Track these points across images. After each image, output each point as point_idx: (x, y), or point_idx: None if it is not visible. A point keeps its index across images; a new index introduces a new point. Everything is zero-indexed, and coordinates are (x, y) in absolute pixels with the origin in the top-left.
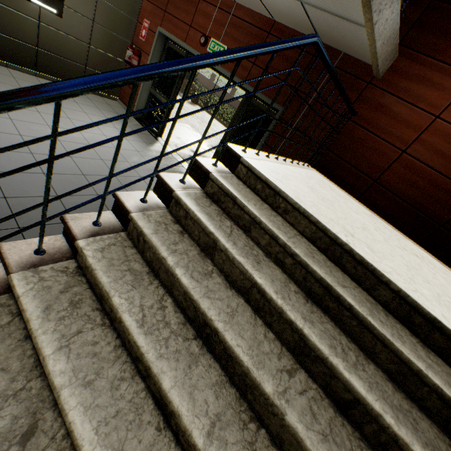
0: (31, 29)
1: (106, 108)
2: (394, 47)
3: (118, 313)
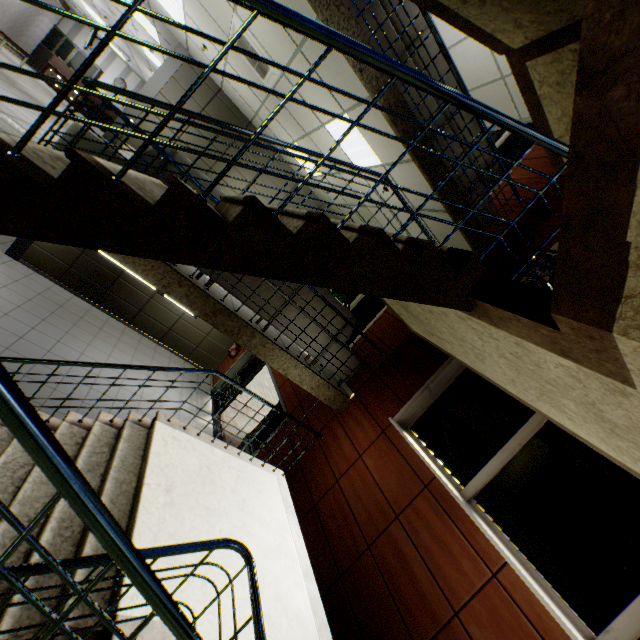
0: (173, 320)
1: (192, 377)
2: (336, 393)
3: (3, 453)
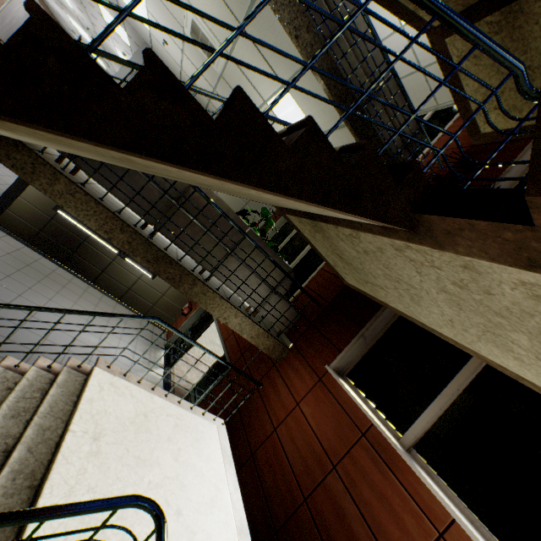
0: (132, 281)
1: (147, 332)
2: (275, 343)
3: None
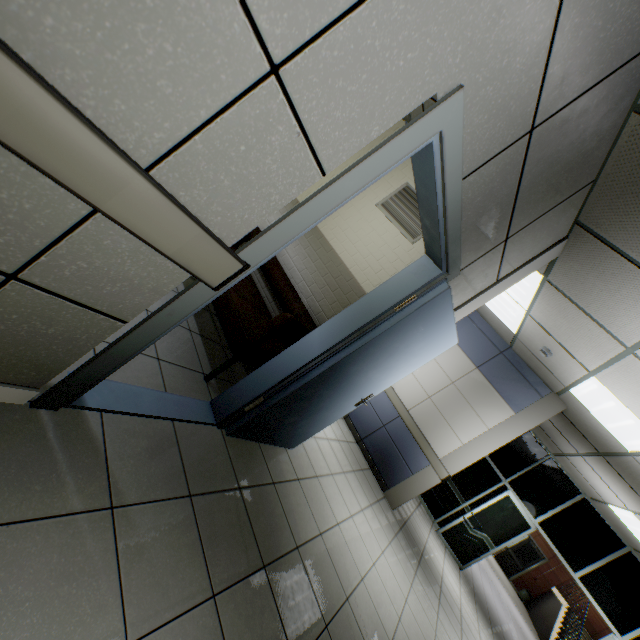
0: None
1: None
2: None
3: None
